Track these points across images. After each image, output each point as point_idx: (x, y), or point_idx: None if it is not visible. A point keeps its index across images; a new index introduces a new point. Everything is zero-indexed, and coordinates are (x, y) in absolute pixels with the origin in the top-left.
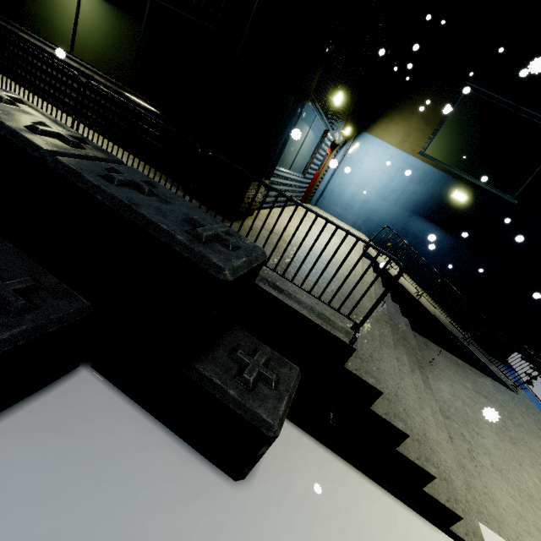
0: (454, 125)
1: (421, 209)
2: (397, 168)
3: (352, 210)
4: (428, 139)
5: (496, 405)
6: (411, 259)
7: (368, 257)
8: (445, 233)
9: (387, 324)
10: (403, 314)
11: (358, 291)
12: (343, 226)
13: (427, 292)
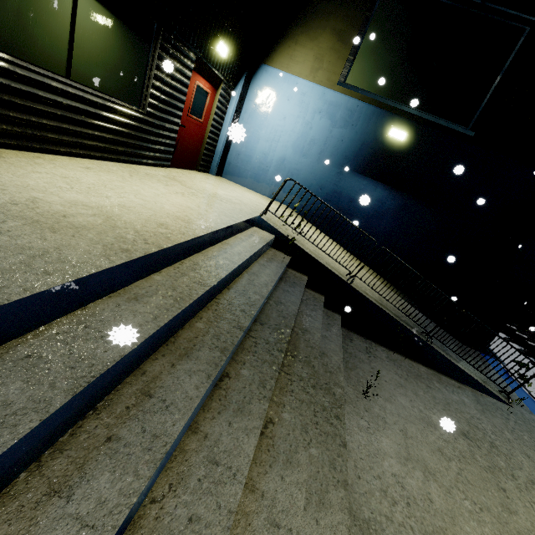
0: (378, 37)
1: (353, 161)
2: (314, 109)
3: (266, 176)
4: (348, 63)
5: (484, 448)
6: (350, 230)
7: (268, 229)
8: (388, 190)
9: (221, 355)
10: (333, 309)
11: (25, 291)
12: (251, 195)
13: (377, 271)
